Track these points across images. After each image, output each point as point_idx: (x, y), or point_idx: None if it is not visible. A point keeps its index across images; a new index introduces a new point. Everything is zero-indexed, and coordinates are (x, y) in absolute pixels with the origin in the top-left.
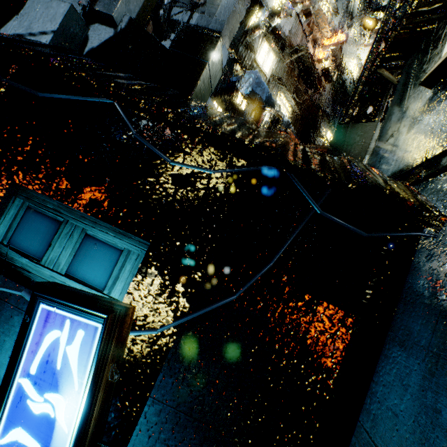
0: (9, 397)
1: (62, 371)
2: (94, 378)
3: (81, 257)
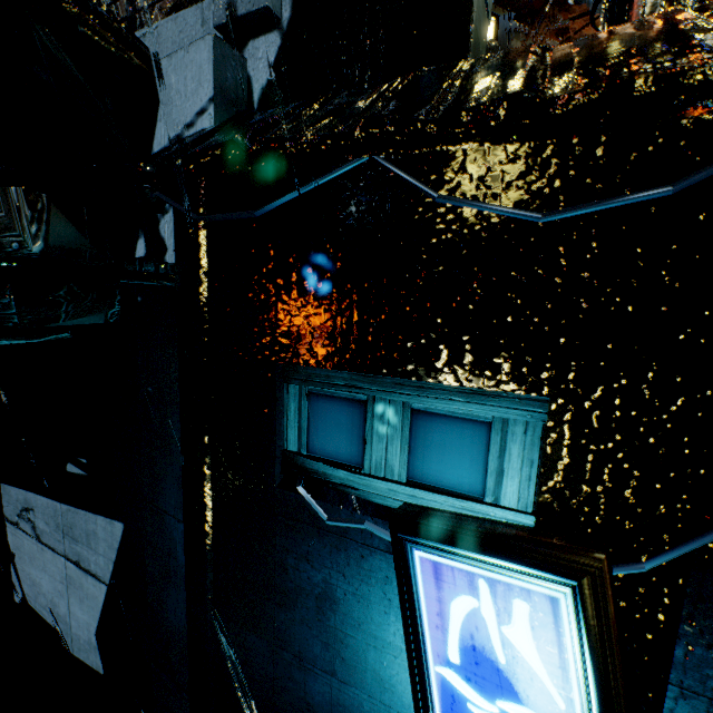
0: (431, 692)
1: (512, 668)
2: (602, 700)
3: (420, 450)
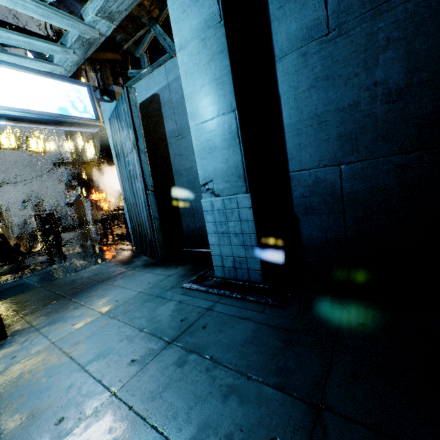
0: None
1: None
2: None
3: None
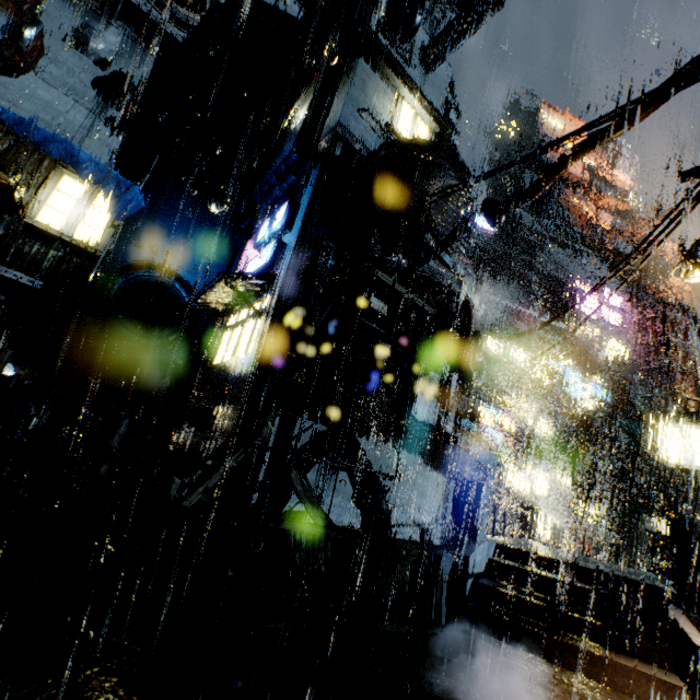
0: None
1: None
2: None
3: None
